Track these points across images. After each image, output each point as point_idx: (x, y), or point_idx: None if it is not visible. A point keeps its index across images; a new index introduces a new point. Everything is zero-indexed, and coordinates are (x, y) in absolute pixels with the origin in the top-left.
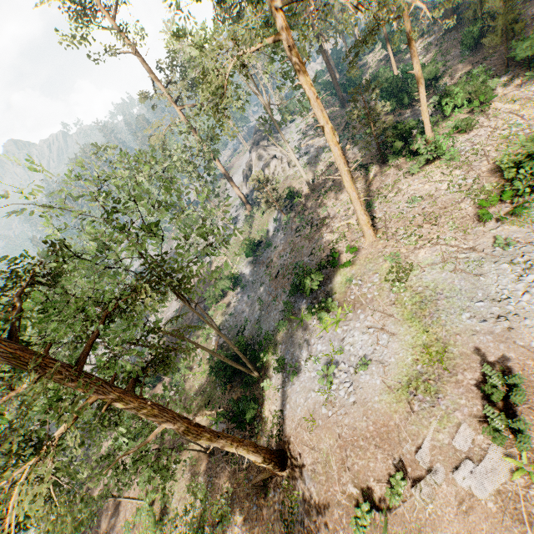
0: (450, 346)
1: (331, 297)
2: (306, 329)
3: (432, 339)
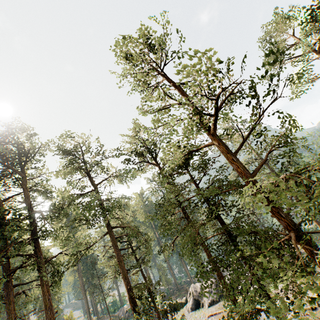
0: None
1: None
2: None
3: None
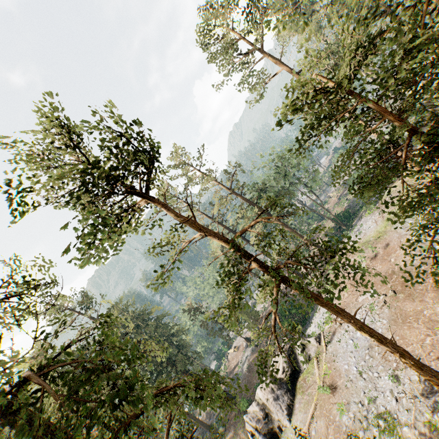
0: (385, 235)
1: (378, 200)
2: (365, 213)
3: (383, 230)
